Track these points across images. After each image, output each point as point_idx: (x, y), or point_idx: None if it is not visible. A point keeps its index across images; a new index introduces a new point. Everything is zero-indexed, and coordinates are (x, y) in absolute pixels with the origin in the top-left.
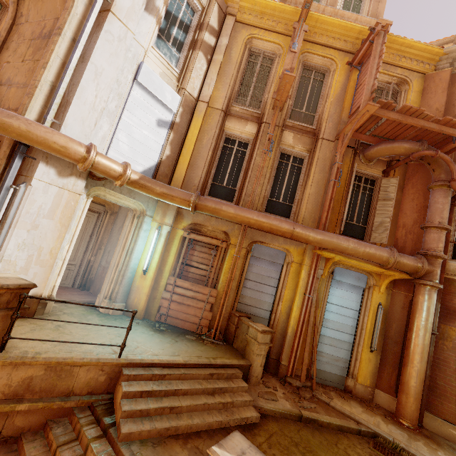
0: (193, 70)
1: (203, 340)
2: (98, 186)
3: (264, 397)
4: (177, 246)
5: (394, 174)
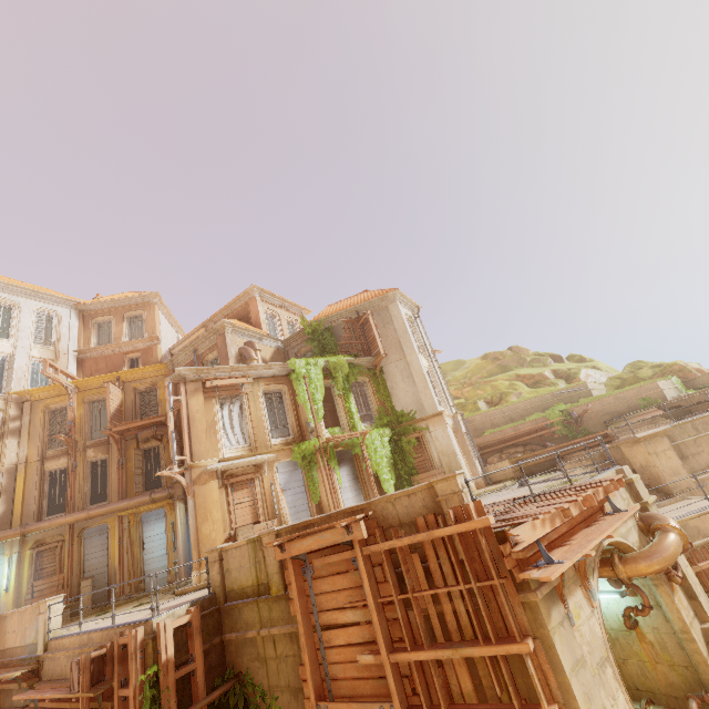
0: (7, 450)
1: None
2: None
3: (85, 613)
4: (29, 561)
5: (164, 440)
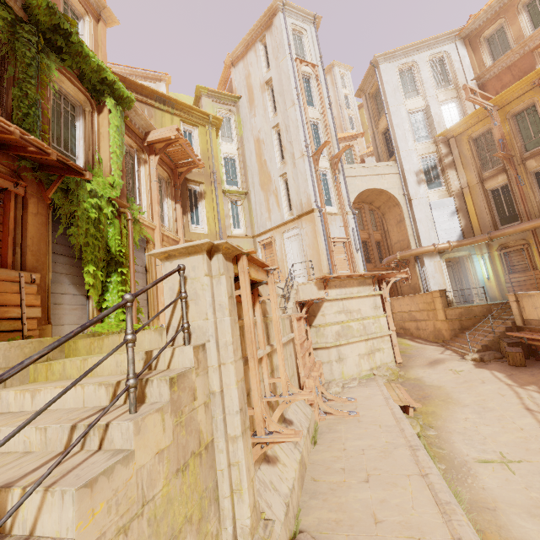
0: (450, 180)
1: None
2: (443, 255)
3: None
4: (498, 260)
5: None
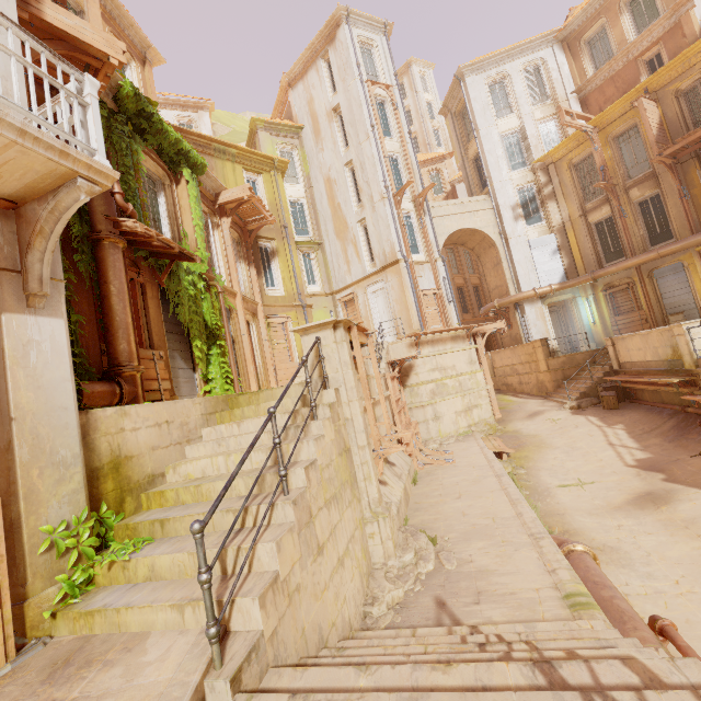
0: (550, 214)
1: None
2: (546, 300)
3: None
4: (604, 301)
5: None
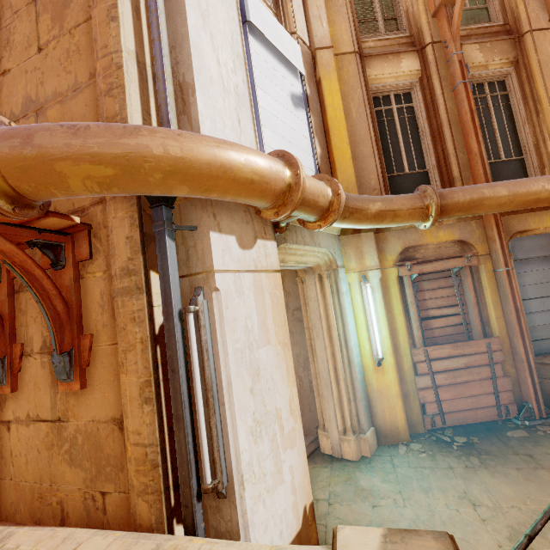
0: None
1: (537, 429)
2: (280, 244)
3: None
4: (399, 296)
5: None
